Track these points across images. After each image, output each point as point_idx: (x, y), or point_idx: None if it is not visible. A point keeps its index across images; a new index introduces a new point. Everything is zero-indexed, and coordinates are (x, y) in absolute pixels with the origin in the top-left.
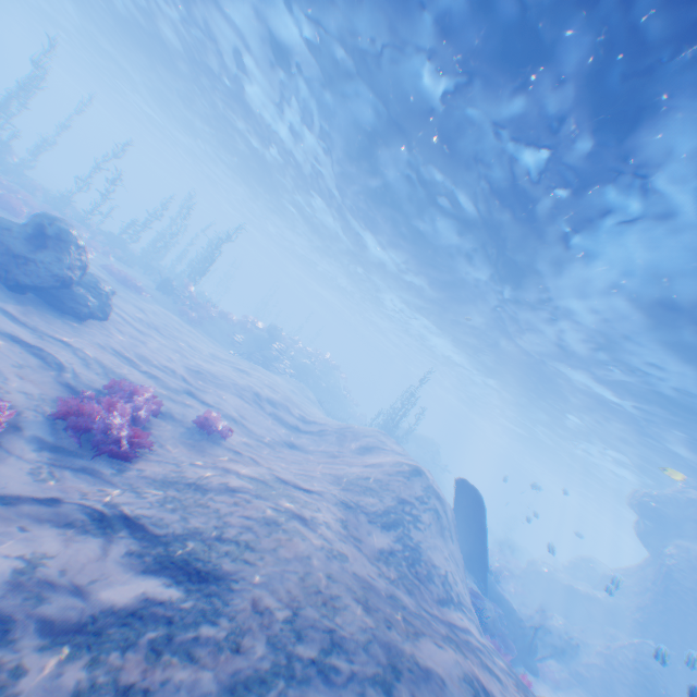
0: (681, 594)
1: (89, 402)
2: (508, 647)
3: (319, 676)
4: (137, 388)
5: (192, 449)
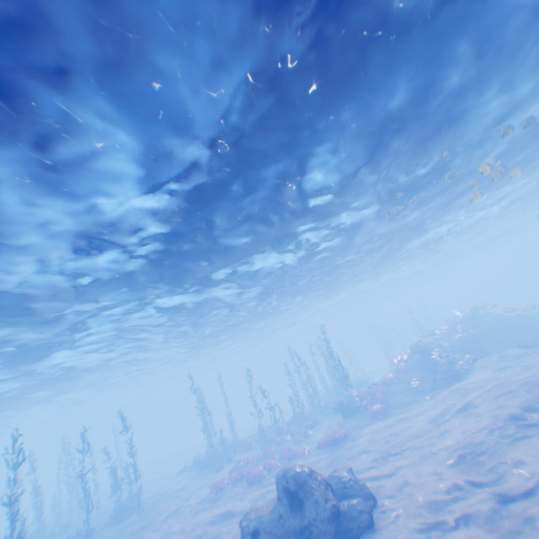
0: None
1: None
2: None
3: None
4: None
5: None
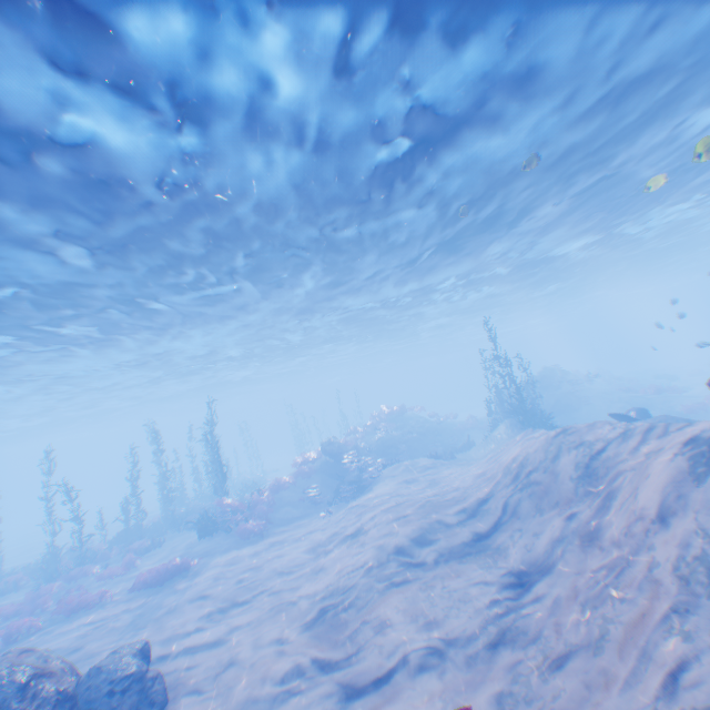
0: None
1: None
2: None
3: None
4: None
5: None
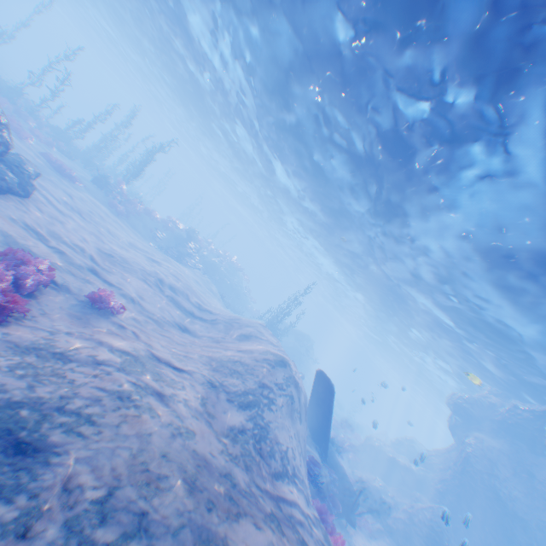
0: (472, 473)
1: None
2: (335, 506)
3: None
4: (30, 258)
5: (75, 320)
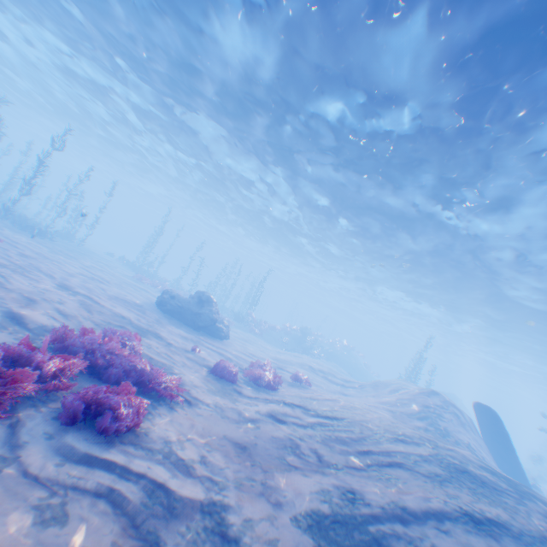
0: None
1: (254, 366)
2: None
3: (398, 440)
4: (264, 362)
5: (298, 389)
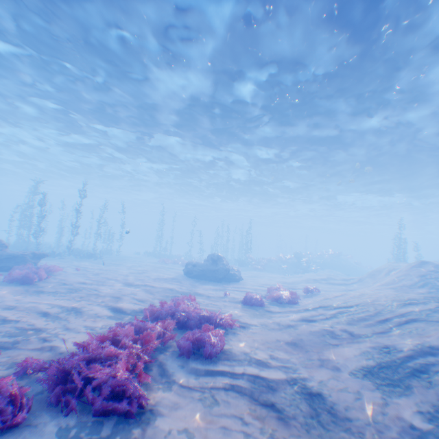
0: None
1: (272, 291)
2: None
3: (405, 304)
4: (277, 286)
5: (311, 296)
